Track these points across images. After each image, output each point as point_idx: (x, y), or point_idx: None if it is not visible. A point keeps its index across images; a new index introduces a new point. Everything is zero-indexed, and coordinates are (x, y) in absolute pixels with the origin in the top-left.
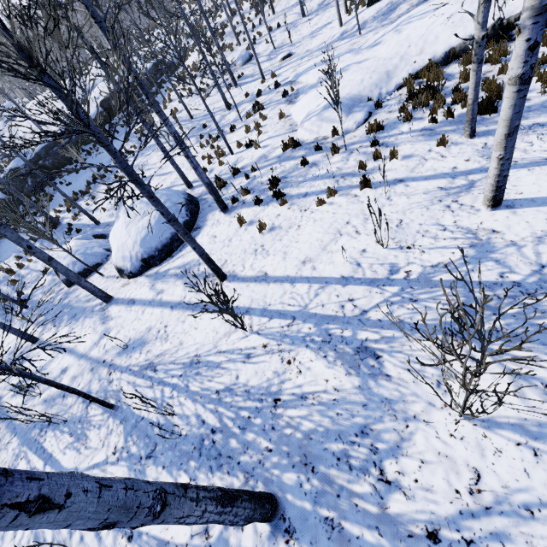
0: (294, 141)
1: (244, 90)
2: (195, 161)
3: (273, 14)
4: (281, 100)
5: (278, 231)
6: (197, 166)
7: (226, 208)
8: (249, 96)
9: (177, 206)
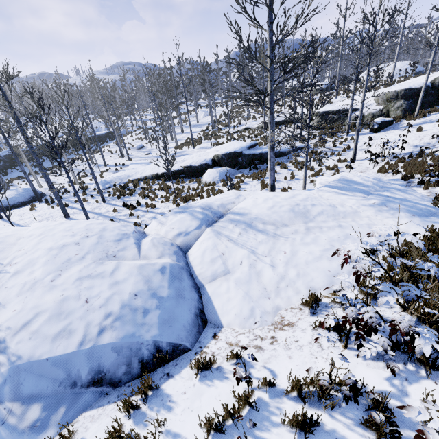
0: (84, 187)
1: (122, 160)
2: (30, 181)
3: (168, 133)
4: (115, 171)
5: (34, 211)
6: (30, 183)
7: (41, 201)
8: (117, 164)
9: (28, 195)
